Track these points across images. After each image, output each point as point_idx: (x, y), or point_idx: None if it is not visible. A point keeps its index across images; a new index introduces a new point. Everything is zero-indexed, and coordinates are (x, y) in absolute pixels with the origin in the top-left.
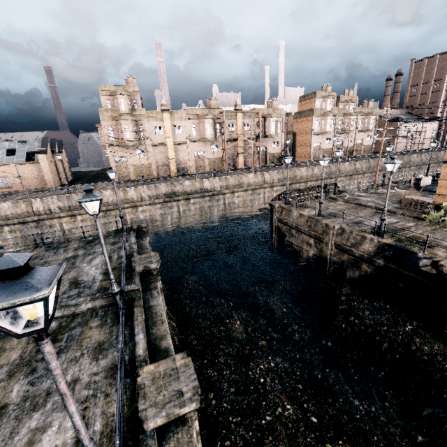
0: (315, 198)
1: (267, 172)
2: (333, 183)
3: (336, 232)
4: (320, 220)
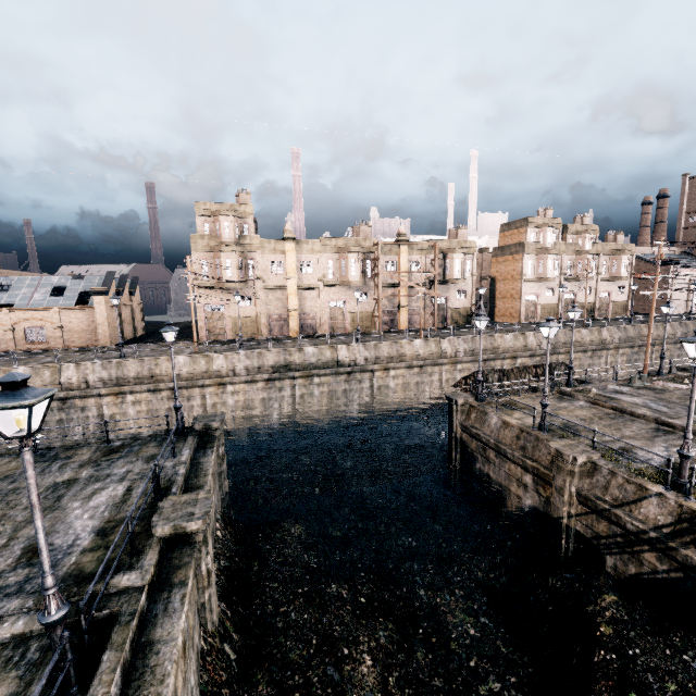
0: (531, 390)
1: (447, 339)
2: (562, 362)
3: (579, 470)
4: (544, 438)
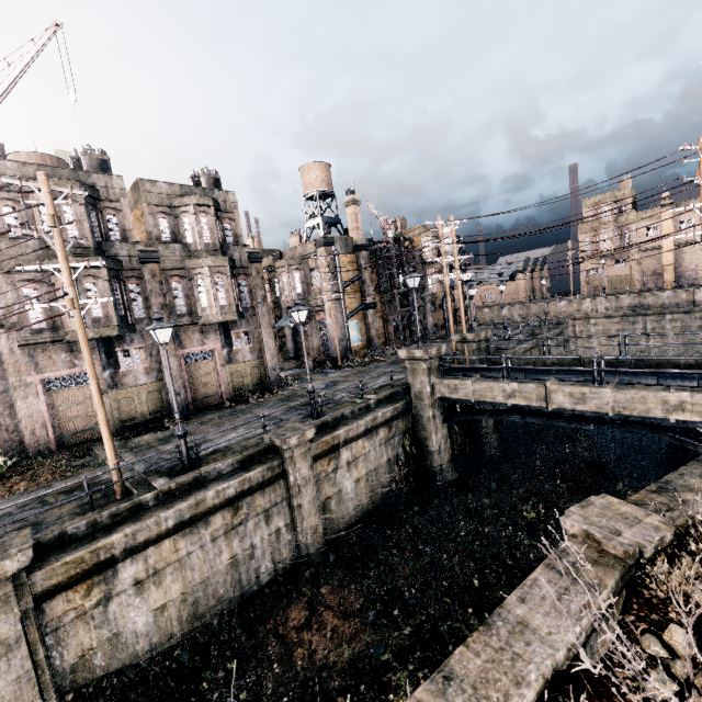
0: None
1: None
2: None
3: None
4: None
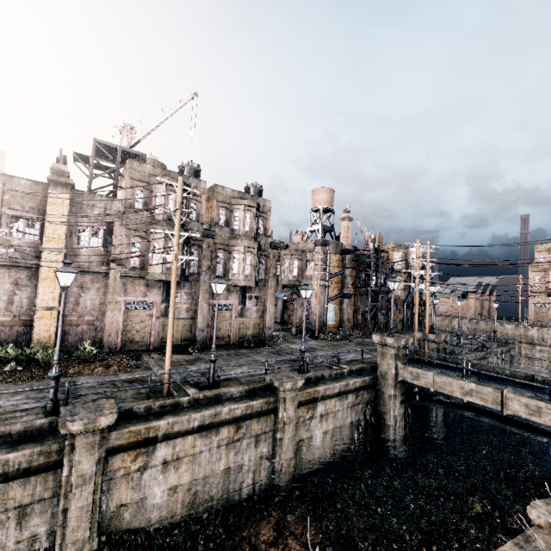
0: None
1: None
2: None
3: None
4: None
